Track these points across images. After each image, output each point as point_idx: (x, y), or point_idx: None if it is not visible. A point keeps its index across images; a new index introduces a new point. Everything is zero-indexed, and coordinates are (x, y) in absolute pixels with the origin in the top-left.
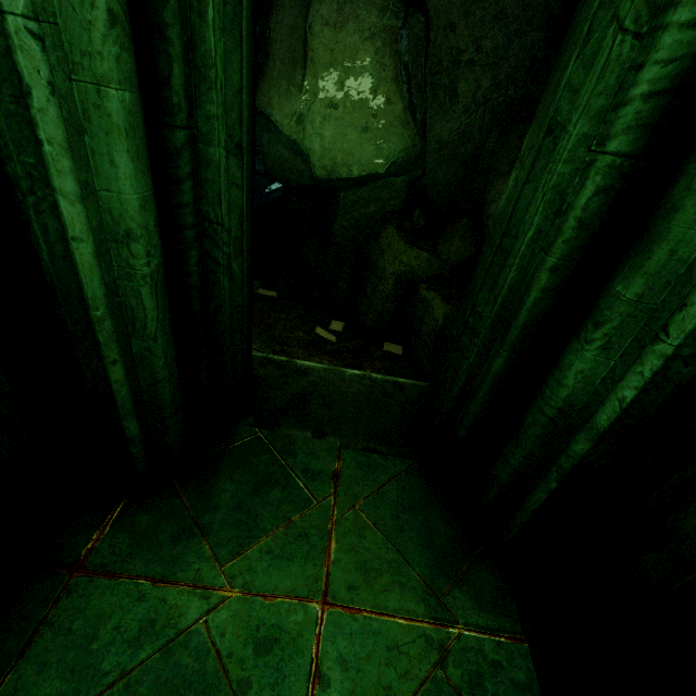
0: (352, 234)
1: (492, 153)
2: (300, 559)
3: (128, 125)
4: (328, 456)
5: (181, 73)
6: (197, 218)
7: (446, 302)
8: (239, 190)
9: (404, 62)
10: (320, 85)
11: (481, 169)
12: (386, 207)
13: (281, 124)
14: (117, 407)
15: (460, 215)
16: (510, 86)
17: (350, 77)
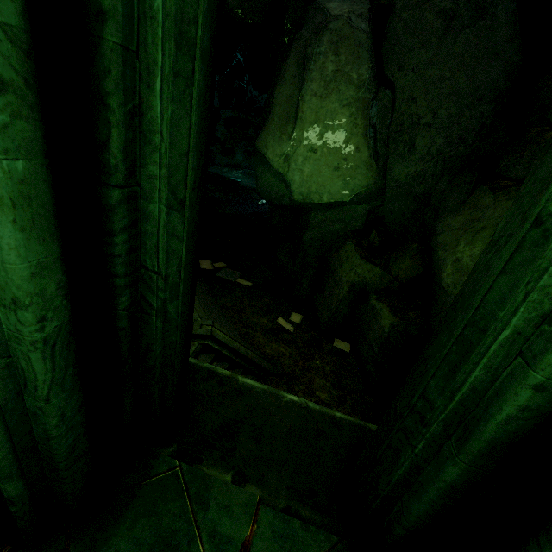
0: (318, 244)
1: (442, 193)
2: None
3: (19, 194)
4: (243, 514)
5: (120, 137)
6: (131, 266)
7: (393, 314)
8: (180, 242)
9: (372, 123)
10: (305, 135)
11: (431, 204)
12: (348, 226)
13: (272, 160)
14: None
15: (411, 239)
16: (461, 144)
17: (329, 131)
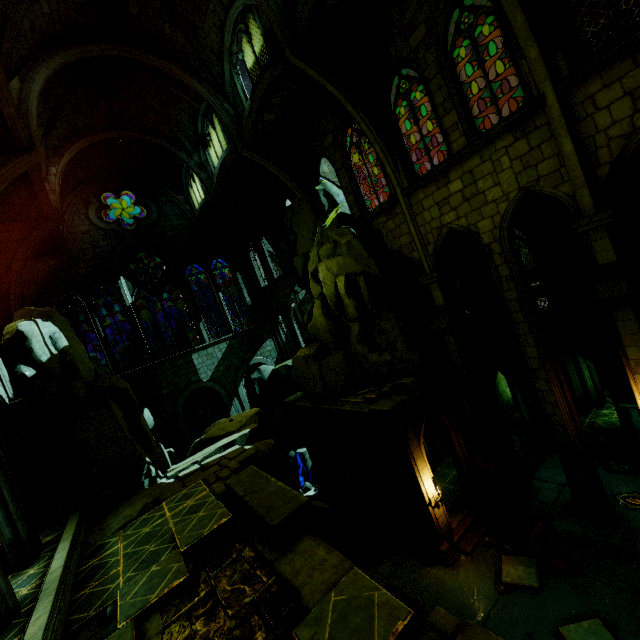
0: None
1: None
2: (614, 410)
3: (591, 381)
4: None
5: (592, 376)
6: (595, 384)
7: None
8: (598, 381)
9: None
10: None
11: None
12: None
13: None
14: (593, 398)
15: None
16: None
17: None
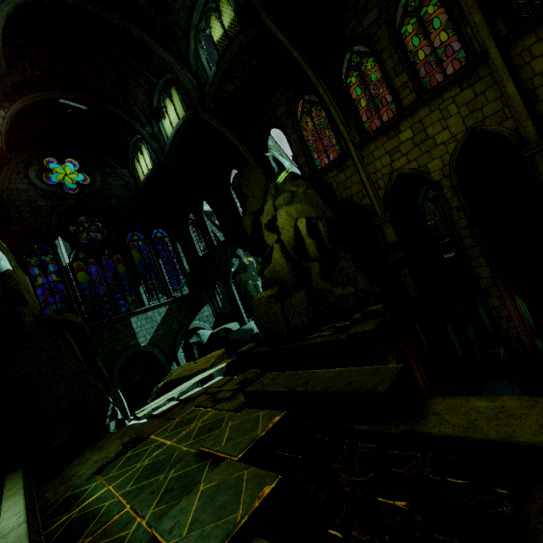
0: None
1: None
2: None
3: None
4: None
5: None
6: None
7: None
8: None
9: None
10: None
11: None
12: None
13: None
14: None
15: None
16: None
17: None
